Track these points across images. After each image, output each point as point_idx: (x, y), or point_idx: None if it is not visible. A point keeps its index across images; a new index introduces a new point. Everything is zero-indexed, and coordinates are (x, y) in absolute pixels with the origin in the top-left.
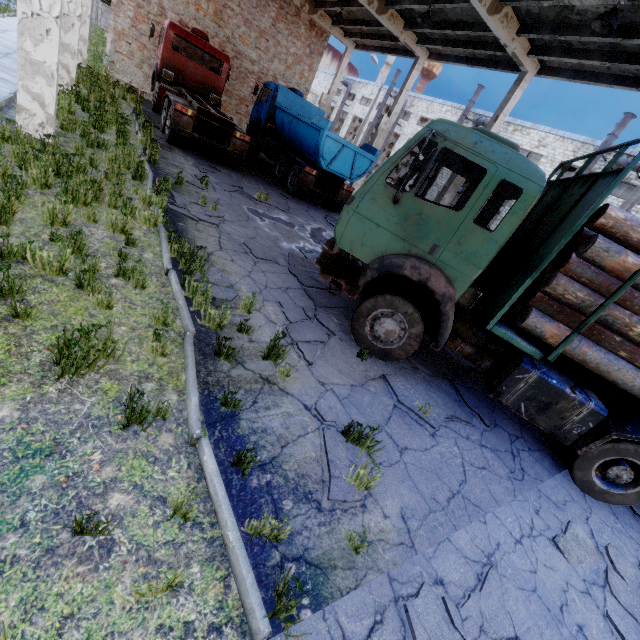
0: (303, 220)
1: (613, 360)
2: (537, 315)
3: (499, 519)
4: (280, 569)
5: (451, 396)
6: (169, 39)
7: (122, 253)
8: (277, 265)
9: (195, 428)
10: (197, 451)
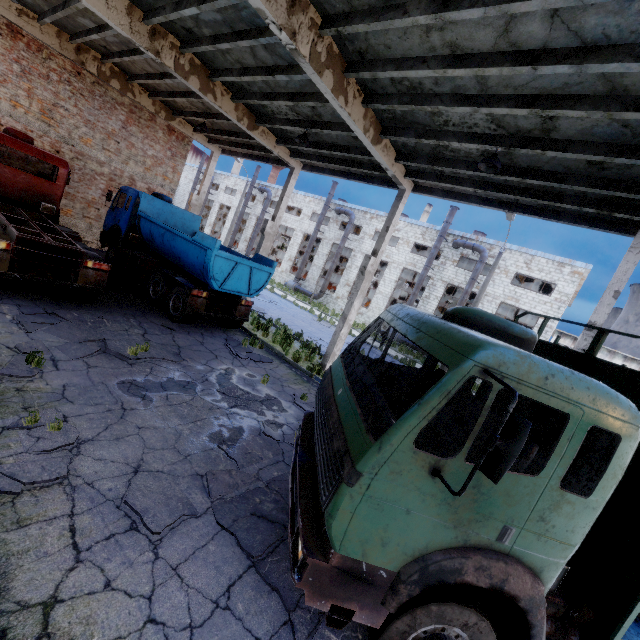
0: (203, 365)
1: None
2: None
3: None
4: None
5: None
6: None
7: None
8: (195, 520)
9: None
10: None
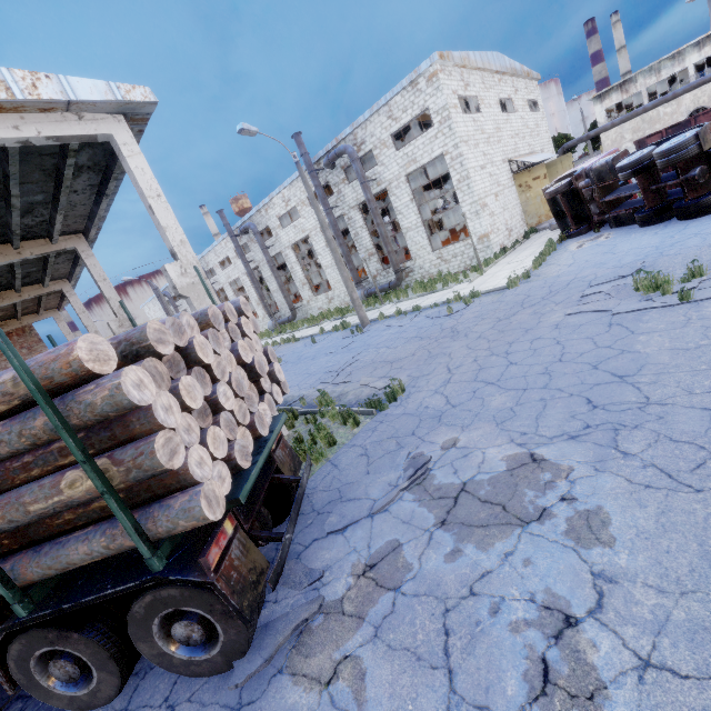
0: None
1: None
2: None
3: None
4: None
5: None
6: None
7: None
8: None
9: None
10: None
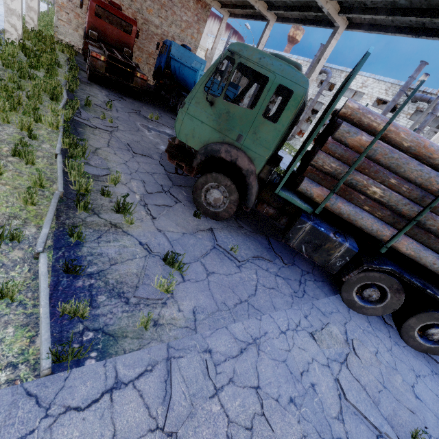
0: None
1: (358, 212)
2: (308, 182)
3: (273, 318)
4: (80, 335)
5: (263, 245)
6: (92, 8)
7: (22, 142)
8: (151, 159)
9: (38, 247)
10: (39, 262)
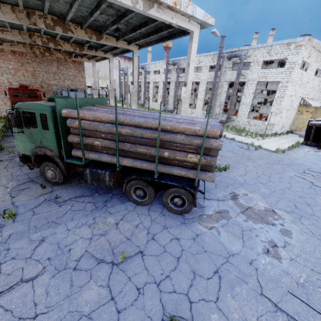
0: None
1: (100, 155)
2: (74, 150)
3: (66, 225)
4: None
5: (90, 188)
6: (10, 94)
7: None
8: None
9: None
10: None
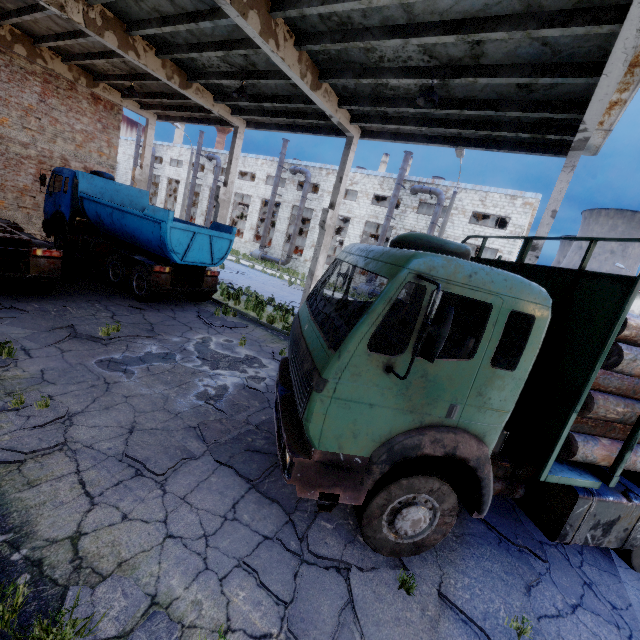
0: (178, 337)
1: None
2: (583, 443)
3: None
4: None
5: (491, 540)
6: None
7: None
8: (194, 461)
9: None
10: None
